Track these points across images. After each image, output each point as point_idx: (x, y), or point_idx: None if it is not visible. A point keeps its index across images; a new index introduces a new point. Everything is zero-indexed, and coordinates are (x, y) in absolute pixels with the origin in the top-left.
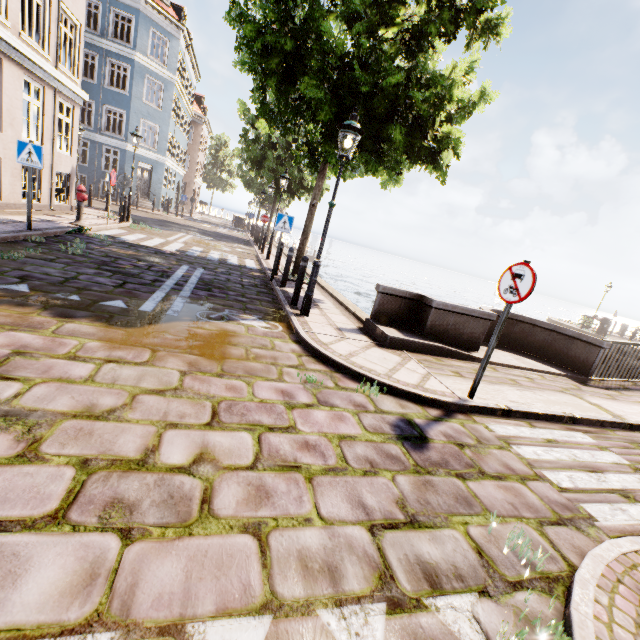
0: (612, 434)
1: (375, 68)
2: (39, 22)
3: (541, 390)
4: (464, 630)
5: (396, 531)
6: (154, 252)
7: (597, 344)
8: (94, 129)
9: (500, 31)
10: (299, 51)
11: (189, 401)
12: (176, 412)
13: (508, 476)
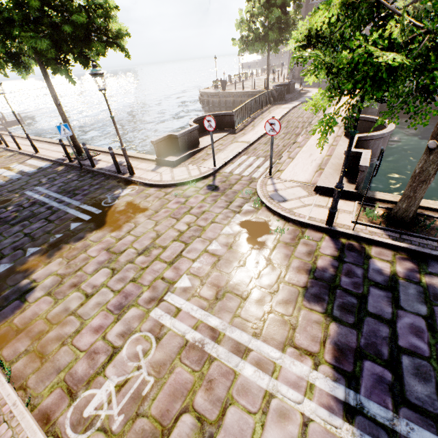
0: (249, 150)
1: (62, 8)
2: None
3: (227, 147)
4: (248, 208)
5: (230, 206)
6: None
7: (231, 115)
8: None
9: None
10: None
11: (165, 221)
12: (168, 224)
13: (237, 181)
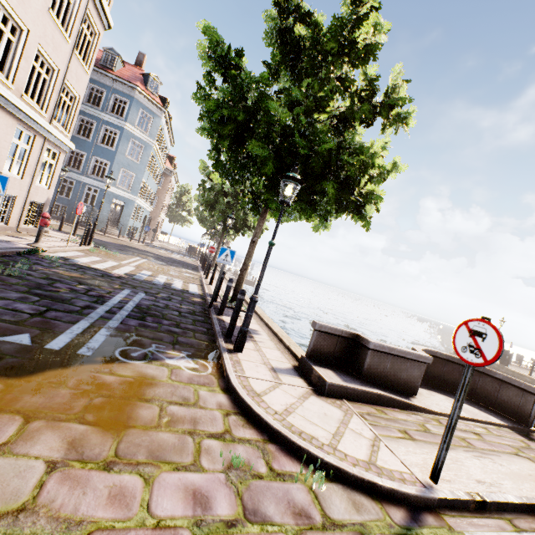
0: None
1: (312, 137)
2: (43, 90)
3: (497, 454)
4: None
5: None
6: (101, 275)
7: (531, 391)
8: (82, 172)
9: (408, 121)
10: (249, 123)
11: None
12: None
13: None
